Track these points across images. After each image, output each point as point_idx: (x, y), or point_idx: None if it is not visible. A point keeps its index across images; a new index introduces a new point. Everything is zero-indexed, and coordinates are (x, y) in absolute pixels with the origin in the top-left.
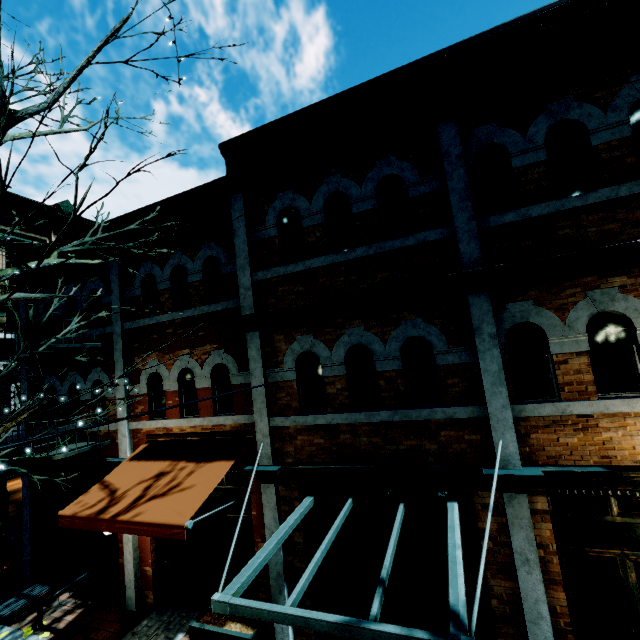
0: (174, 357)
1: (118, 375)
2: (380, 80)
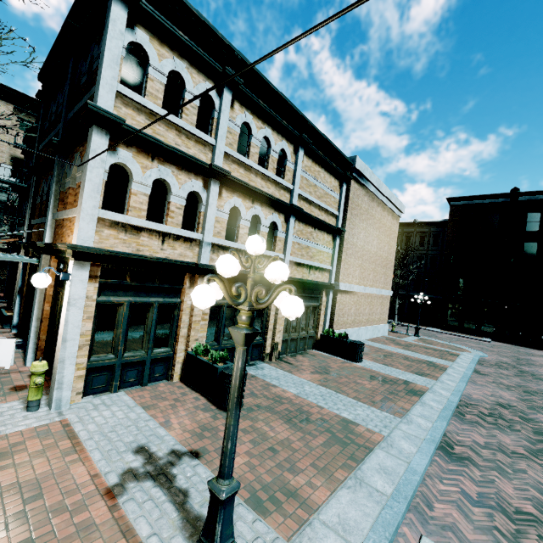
0: None
1: (29, 202)
2: (58, 36)
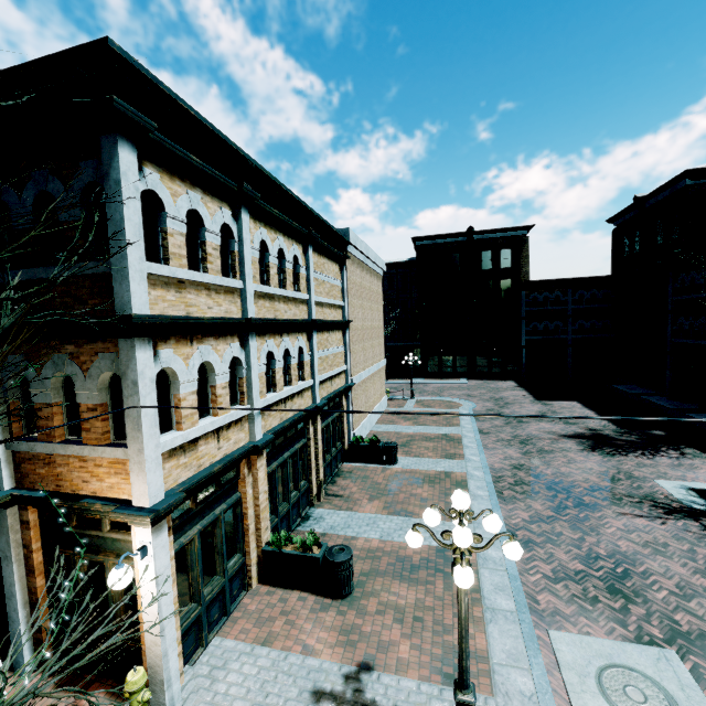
0: None
1: None
2: None
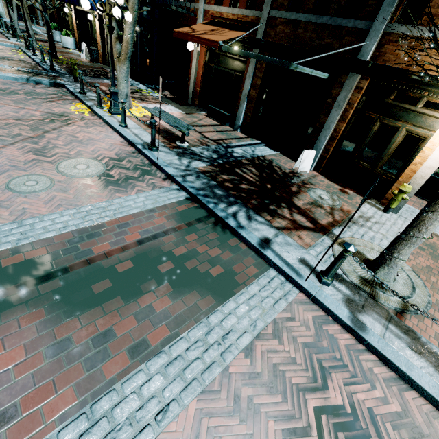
0: None
1: None
2: None
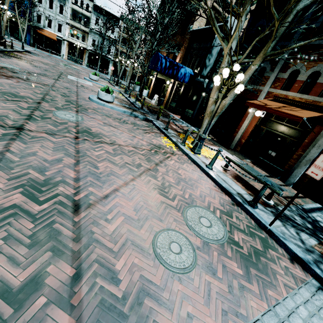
0: (314, 64)
1: (278, 66)
2: None
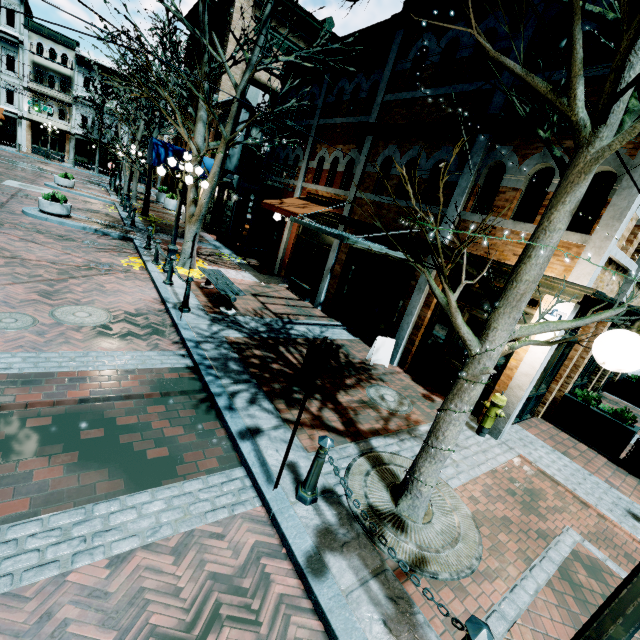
0: (334, 149)
1: (307, 152)
2: None
